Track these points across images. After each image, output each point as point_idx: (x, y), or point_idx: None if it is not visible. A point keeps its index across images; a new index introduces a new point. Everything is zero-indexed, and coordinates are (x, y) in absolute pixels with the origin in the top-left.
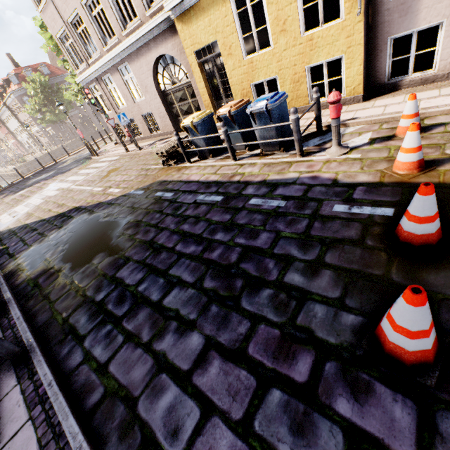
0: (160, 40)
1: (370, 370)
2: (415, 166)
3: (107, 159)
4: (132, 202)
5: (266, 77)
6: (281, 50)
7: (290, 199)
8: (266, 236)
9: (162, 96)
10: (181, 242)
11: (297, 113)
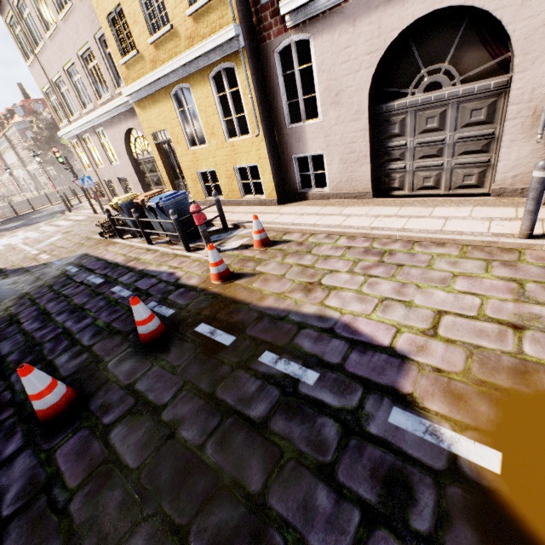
0: (129, 115)
1: (26, 424)
2: (216, 277)
3: (75, 218)
4: (43, 273)
5: (208, 168)
6: (214, 149)
7: (136, 291)
8: (87, 322)
9: (136, 164)
10: (34, 318)
11: (175, 215)
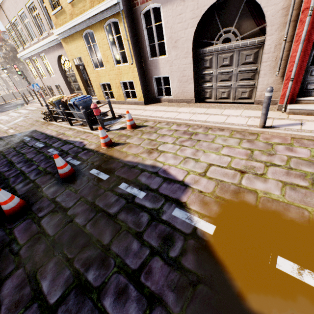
0: (59, 47)
1: None
2: (104, 145)
3: (30, 108)
4: (10, 140)
5: (105, 82)
6: (109, 70)
7: (61, 151)
8: (33, 167)
9: (65, 77)
10: (4, 165)
11: (84, 109)
